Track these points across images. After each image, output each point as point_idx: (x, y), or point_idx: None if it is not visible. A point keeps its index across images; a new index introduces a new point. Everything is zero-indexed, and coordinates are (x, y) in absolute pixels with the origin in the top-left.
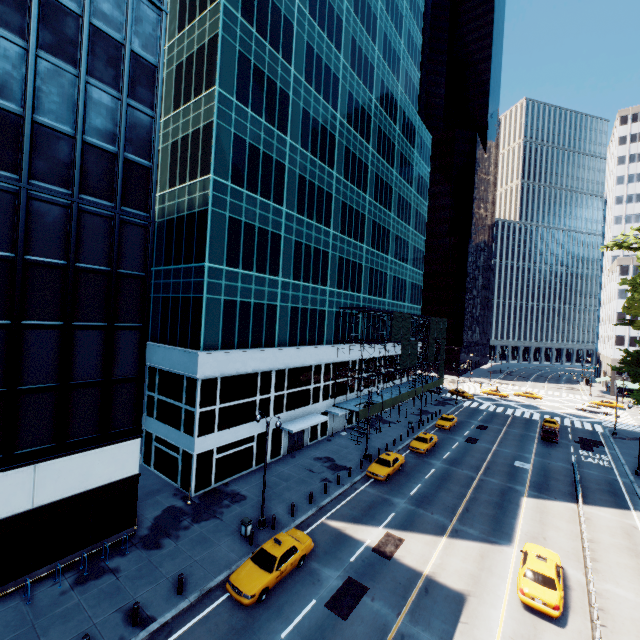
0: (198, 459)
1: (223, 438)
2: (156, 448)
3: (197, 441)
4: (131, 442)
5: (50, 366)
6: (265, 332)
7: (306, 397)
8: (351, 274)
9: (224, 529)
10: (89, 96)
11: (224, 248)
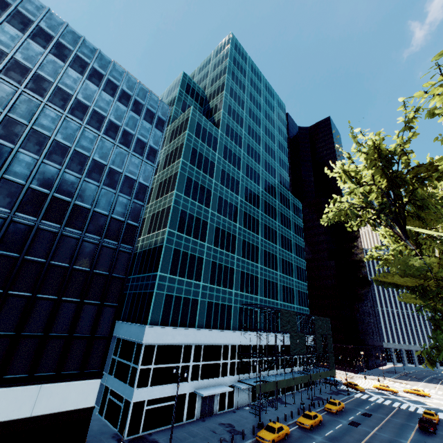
0: (134, 406)
1: (153, 392)
2: (109, 400)
3: (135, 391)
4: (95, 381)
5: (67, 323)
6: (189, 317)
7: (216, 370)
8: (250, 282)
9: None
10: (118, 200)
11: (169, 264)
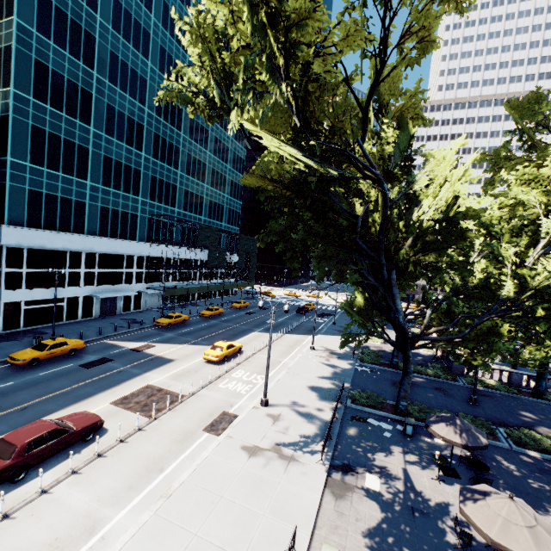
0: (6, 306)
1: (32, 295)
2: None
3: (4, 293)
4: None
5: None
6: (74, 221)
7: (118, 278)
8: (165, 191)
9: (21, 344)
10: None
11: (28, 149)
